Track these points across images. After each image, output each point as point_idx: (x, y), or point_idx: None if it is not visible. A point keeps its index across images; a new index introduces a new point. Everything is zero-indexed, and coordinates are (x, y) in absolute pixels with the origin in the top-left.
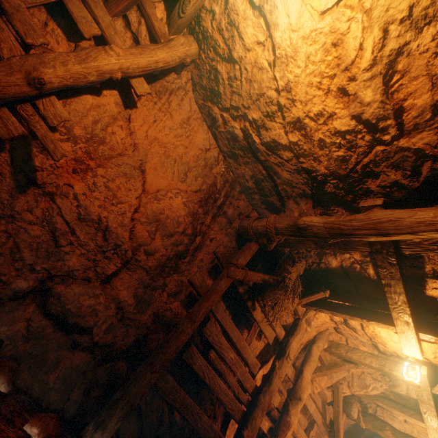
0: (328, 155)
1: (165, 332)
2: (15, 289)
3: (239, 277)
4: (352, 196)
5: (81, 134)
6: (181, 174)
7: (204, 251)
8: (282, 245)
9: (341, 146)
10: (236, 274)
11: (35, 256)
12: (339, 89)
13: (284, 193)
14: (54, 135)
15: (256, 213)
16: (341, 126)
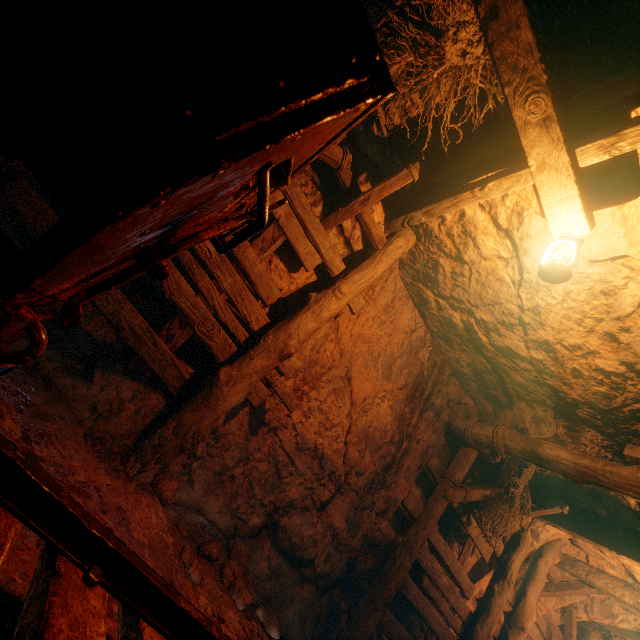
0: (584, 385)
1: (373, 553)
2: (252, 525)
3: (459, 500)
4: (613, 431)
5: (301, 366)
6: (384, 369)
7: (411, 456)
8: None
9: (604, 383)
10: (455, 497)
11: (263, 490)
12: (606, 333)
13: (514, 392)
14: (282, 377)
15: (470, 398)
16: (606, 366)
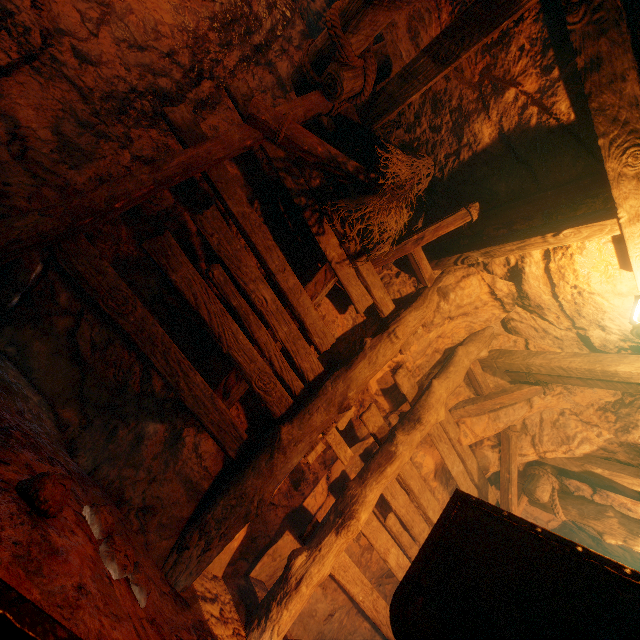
0: None
1: (130, 229)
2: None
3: (268, 120)
4: None
5: None
6: None
7: (223, 117)
8: (380, 112)
9: None
10: (259, 109)
11: None
12: None
13: None
14: None
15: None
16: None
